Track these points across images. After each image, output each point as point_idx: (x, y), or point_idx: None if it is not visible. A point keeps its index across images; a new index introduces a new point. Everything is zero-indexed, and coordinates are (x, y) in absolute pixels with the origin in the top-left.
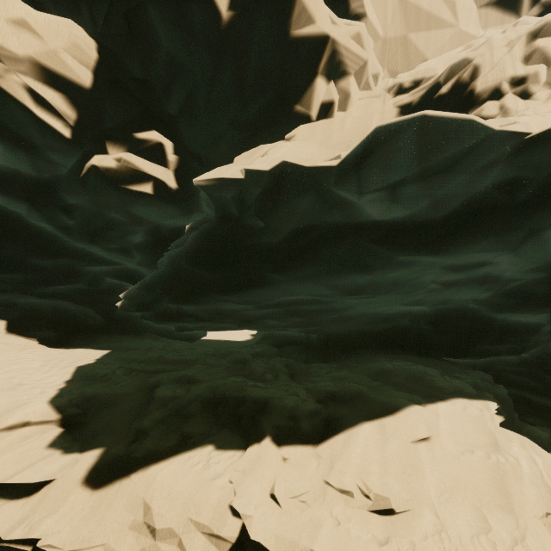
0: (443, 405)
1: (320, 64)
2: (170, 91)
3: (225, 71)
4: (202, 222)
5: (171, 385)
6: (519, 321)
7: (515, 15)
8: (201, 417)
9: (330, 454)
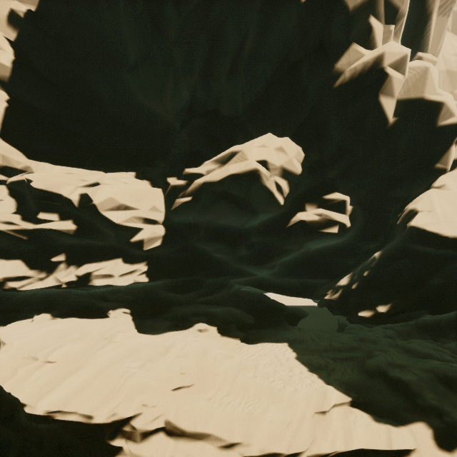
0: None
1: (456, 138)
2: (335, 165)
3: (382, 150)
4: (396, 251)
5: (395, 370)
6: None
7: None
8: (452, 394)
9: None
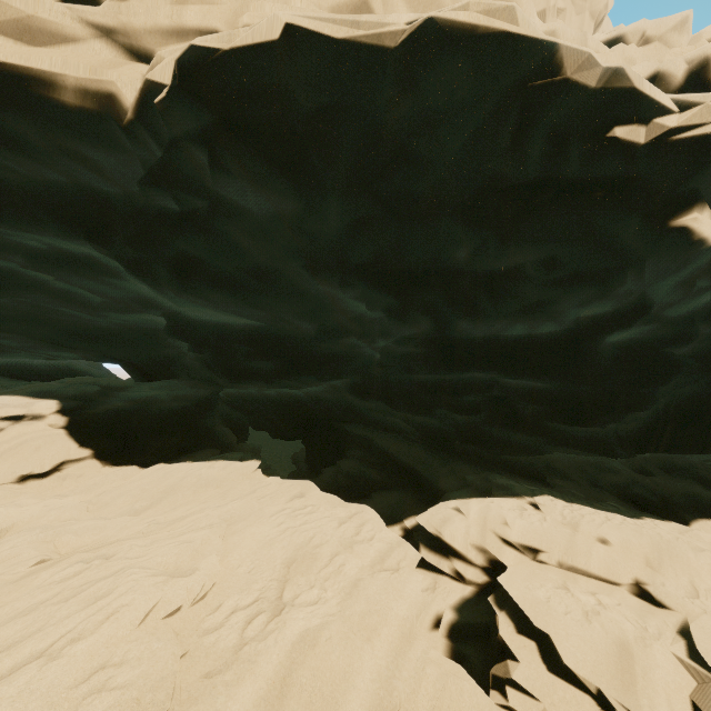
0: None
1: None
2: None
3: None
4: None
5: None
6: (246, 324)
7: None
8: None
9: None
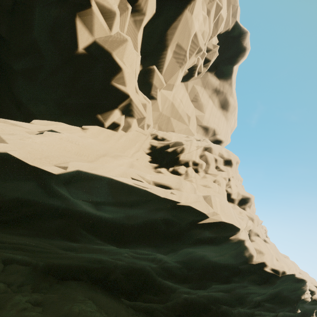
0: None
1: (121, 104)
2: (21, 56)
3: (65, 72)
4: None
5: None
6: (168, 283)
7: (207, 135)
8: None
9: None
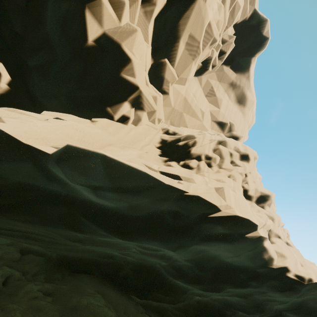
0: None
1: (130, 97)
2: (35, 52)
3: (76, 66)
4: None
5: None
6: (179, 283)
7: (222, 131)
8: None
9: None
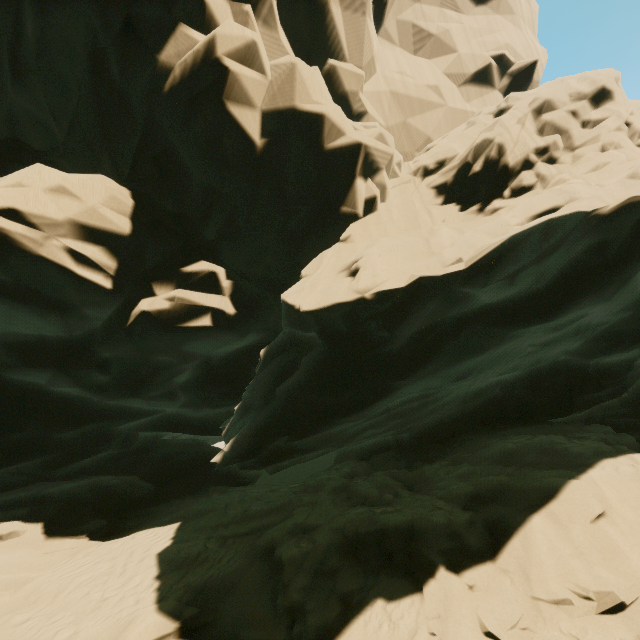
0: (595, 471)
1: (357, 167)
2: (207, 219)
3: (264, 191)
4: (281, 343)
5: (290, 541)
6: (612, 361)
7: (490, 86)
8: (347, 568)
9: (517, 564)
